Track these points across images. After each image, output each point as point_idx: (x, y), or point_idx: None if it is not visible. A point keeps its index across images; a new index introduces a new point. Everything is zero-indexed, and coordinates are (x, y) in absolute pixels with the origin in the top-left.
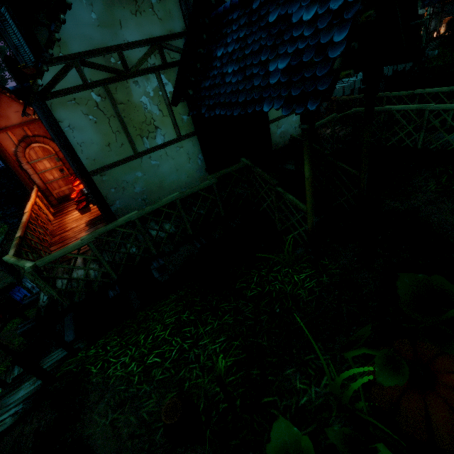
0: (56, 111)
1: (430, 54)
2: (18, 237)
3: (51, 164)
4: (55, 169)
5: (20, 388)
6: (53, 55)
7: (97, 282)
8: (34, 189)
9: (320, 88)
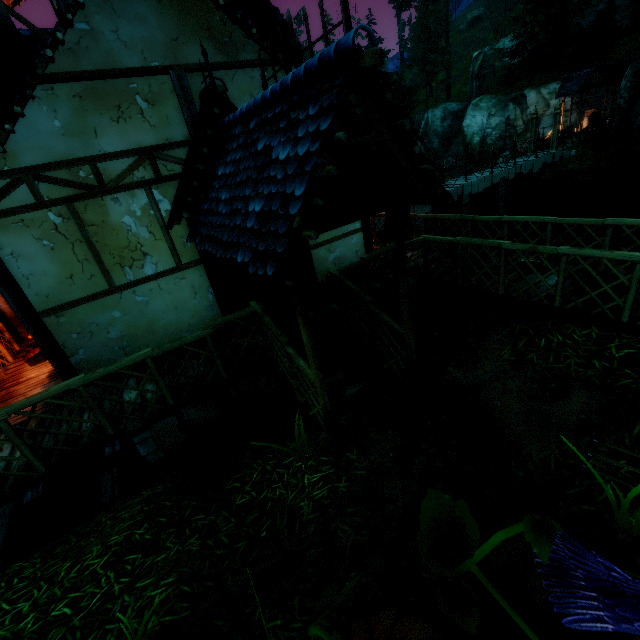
0: None
1: (565, 155)
2: None
3: None
4: None
5: None
6: None
7: (12, 477)
8: None
9: (279, 249)
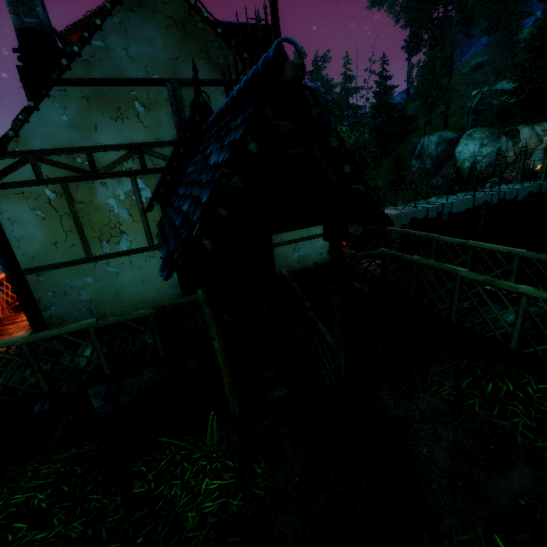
0: None
1: None
2: None
3: None
4: None
5: None
6: (7, 149)
7: None
8: None
9: (175, 254)
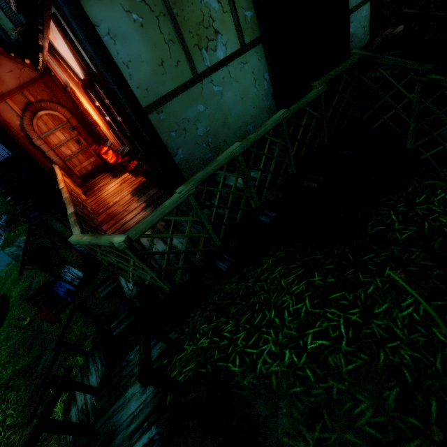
0: (87, 7)
1: None
2: (72, 214)
3: (65, 136)
4: (71, 141)
5: (123, 397)
6: None
7: (199, 253)
8: (55, 167)
9: None
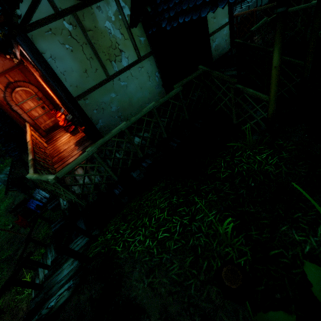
0: (37, 43)
1: None
2: (31, 160)
3: (34, 104)
4: (38, 107)
5: (61, 268)
6: None
7: (103, 184)
8: (27, 125)
9: None
